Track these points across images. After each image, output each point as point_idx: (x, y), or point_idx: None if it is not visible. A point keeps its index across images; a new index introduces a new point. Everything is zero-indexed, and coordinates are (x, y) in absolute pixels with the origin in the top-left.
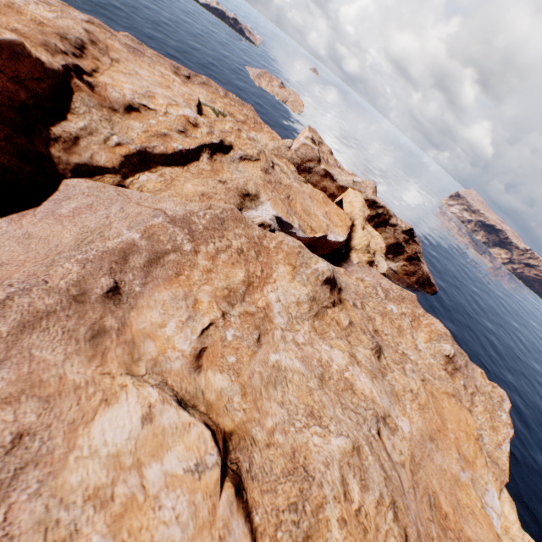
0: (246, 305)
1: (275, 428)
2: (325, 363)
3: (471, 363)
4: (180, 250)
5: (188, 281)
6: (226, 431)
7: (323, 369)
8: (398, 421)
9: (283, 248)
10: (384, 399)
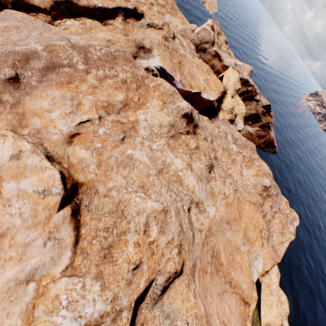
0: (120, 117)
1: (113, 188)
2: (167, 164)
3: (281, 195)
4: (74, 67)
5: (76, 89)
6: (79, 182)
7: (164, 167)
8: (208, 208)
9: (160, 89)
10: (203, 194)
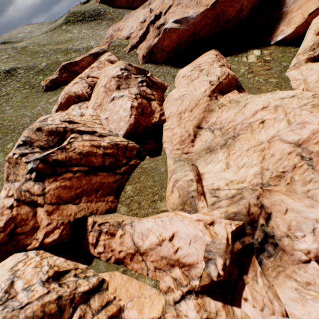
0: None
1: None
2: None
3: None
4: None
5: None
6: None
7: None
8: None
9: None
10: None
